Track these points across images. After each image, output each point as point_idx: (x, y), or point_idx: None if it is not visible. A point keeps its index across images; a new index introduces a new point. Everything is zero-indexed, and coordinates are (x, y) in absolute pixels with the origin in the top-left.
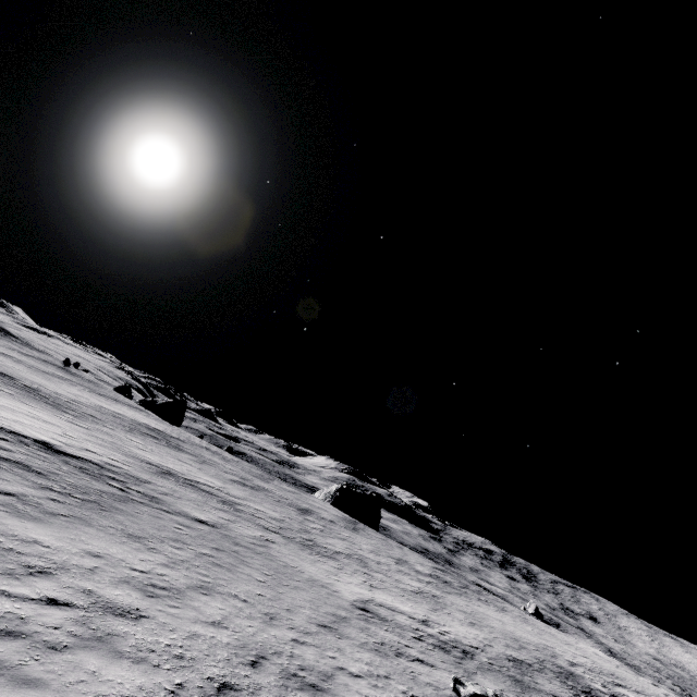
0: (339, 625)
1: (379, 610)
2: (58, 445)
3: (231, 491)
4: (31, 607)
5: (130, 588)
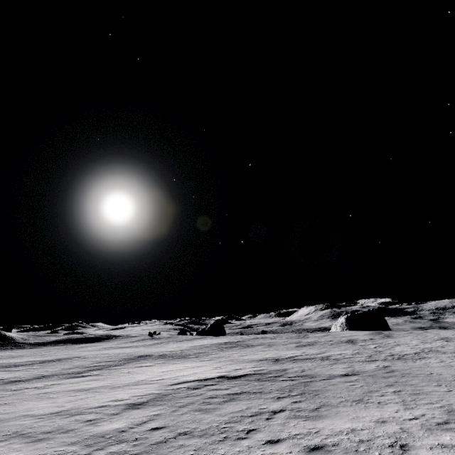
0: None
1: None
2: (227, 375)
3: (310, 352)
4: None
5: (440, 432)
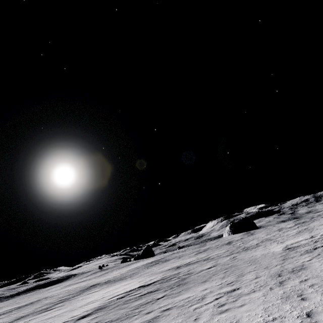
0: (287, 256)
1: (293, 245)
2: (144, 284)
3: (201, 257)
4: (215, 302)
5: (225, 287)
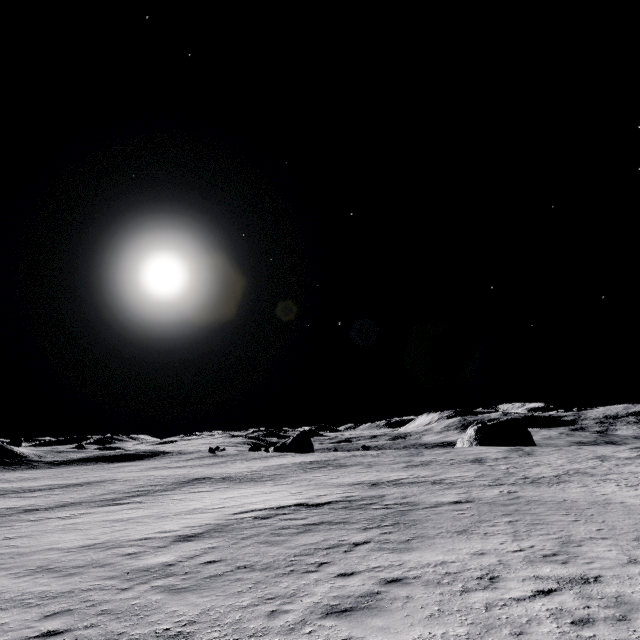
0: None
1: None
2: (307, 502)
3: (420, 474)
4: (544, 601)
5: (543, 564)
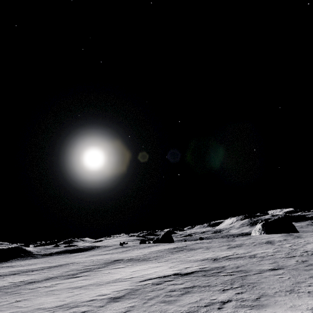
0: None
1: None
2: (180, 272)
3: (239, 252)
4: None
5: None
